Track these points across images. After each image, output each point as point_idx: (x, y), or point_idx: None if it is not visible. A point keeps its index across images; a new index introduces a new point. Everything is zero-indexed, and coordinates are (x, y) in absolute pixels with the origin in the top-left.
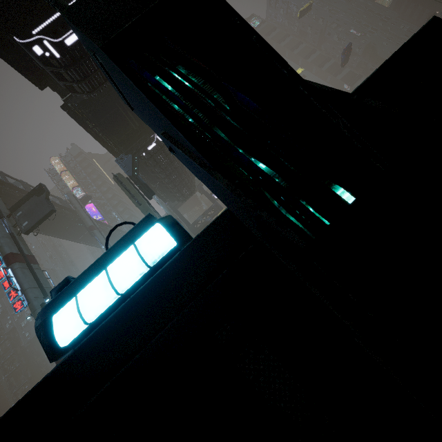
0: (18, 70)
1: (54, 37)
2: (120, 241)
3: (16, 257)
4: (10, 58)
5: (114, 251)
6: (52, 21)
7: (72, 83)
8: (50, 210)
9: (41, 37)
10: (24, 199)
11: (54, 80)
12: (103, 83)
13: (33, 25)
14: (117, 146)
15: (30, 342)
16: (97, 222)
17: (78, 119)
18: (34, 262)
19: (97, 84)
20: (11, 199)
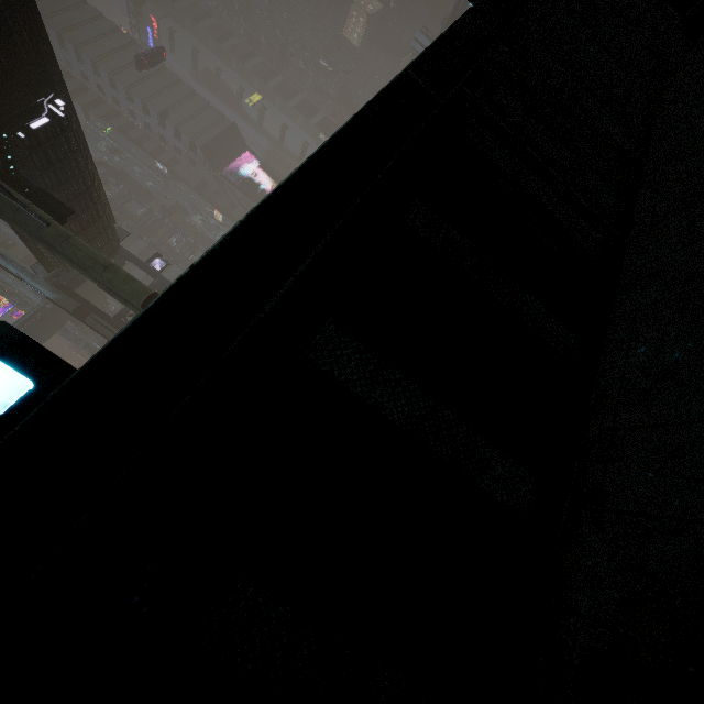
0: None
1: None
2: None
3: None
4: None
5: None
6: None
7: None
8: None
9: None
10: None
11: None
12: None
13: None
14: None
15: None
16: None
17: None
18: None
19: None
20: None
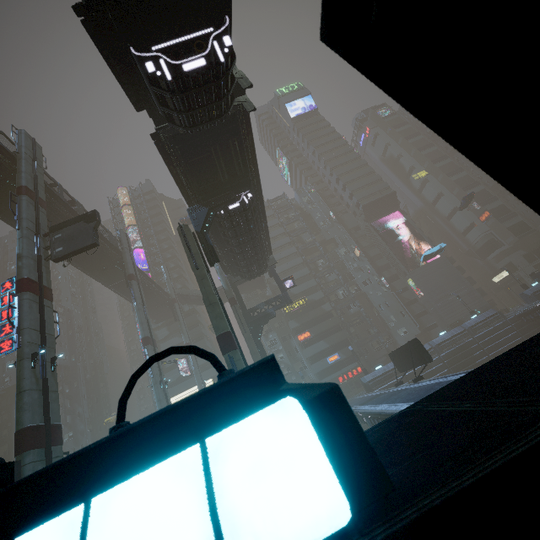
0: (121, 84)
1: (173, 58)
2: (165, 414)
3: (32, 285)
4: (118, 68)
5: (136, 442)
6: (178, 42)
7: (173, 111)
8: (92, 242)
9: (159, 55)
10: (70, 221)
11: (154, 105)
12: (207, 122)
13: (156, 42)
14: (195, 193)
15: (5, 391)
16: (140, 272)
17: (164, 152)
18: (49, 298)
19: (199, 121)
20: (57, 218)
